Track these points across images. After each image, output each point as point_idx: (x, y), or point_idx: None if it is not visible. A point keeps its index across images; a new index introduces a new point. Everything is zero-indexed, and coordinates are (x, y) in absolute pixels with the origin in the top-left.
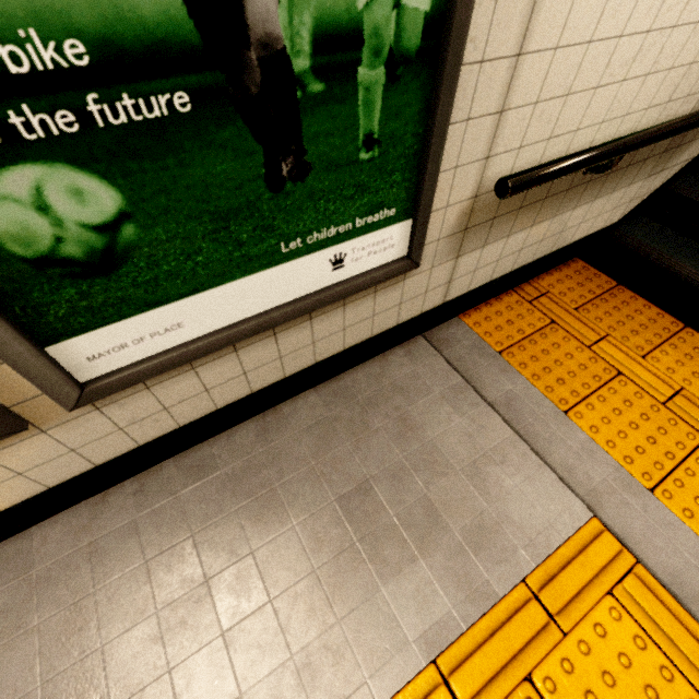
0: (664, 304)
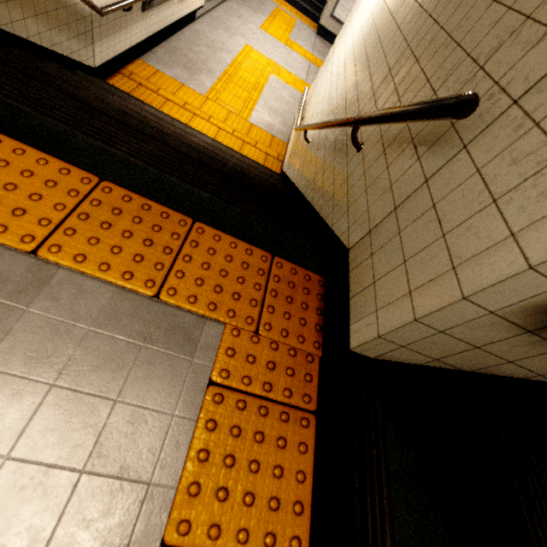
0: None
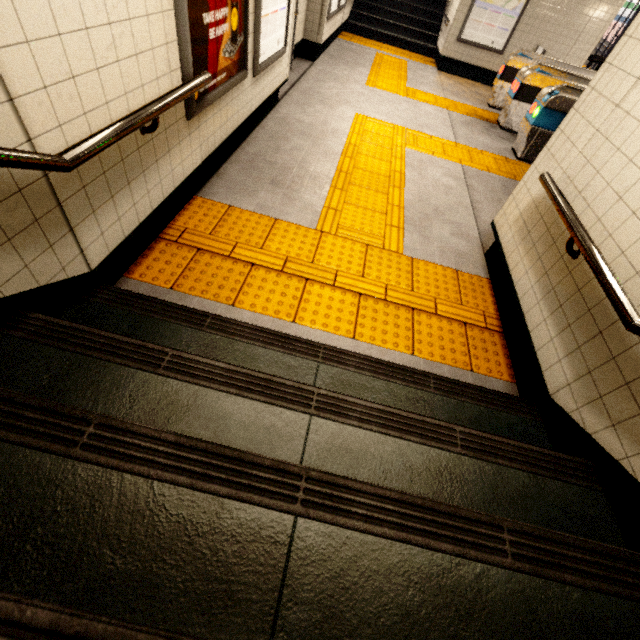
0: (362, 36)
